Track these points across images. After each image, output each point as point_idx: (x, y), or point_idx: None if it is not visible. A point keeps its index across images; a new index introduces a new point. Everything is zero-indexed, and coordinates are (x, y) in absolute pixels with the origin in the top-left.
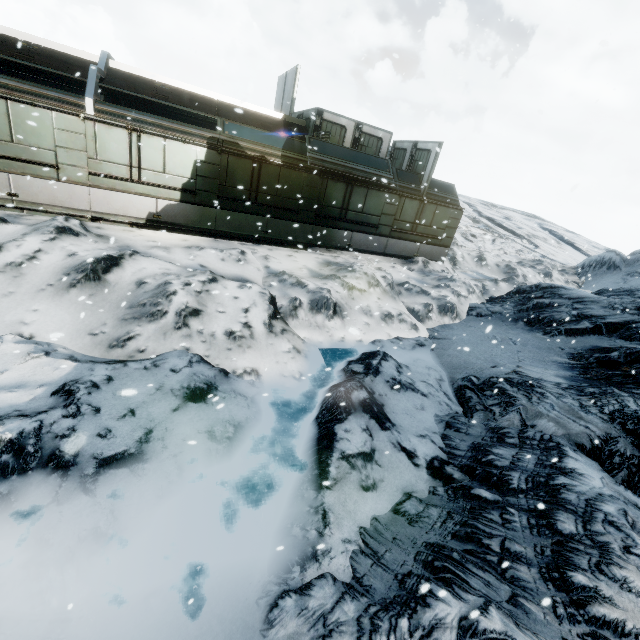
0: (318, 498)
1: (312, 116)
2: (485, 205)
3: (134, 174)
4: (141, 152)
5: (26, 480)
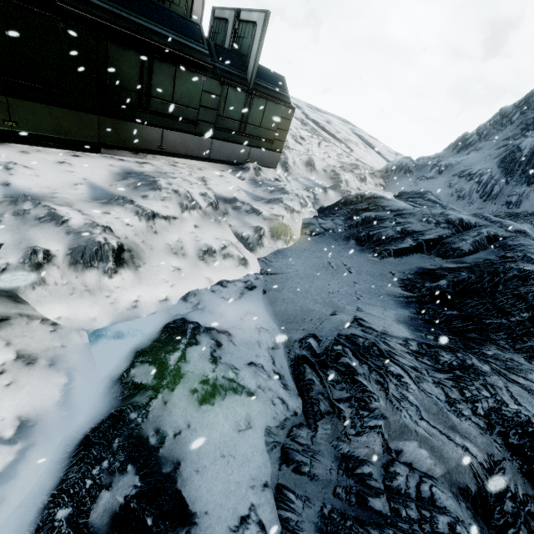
0: None
1: None
2: (311, 108)
3: None
4: None
5: None
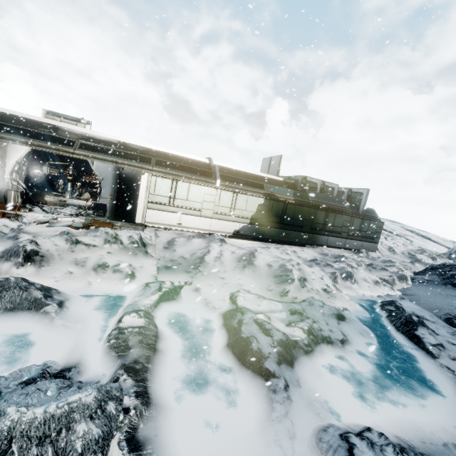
0: (436, 362)
1: (300, 179)
2: None
3: (232, 212)
4: (237, 201)
5: (322, 347)
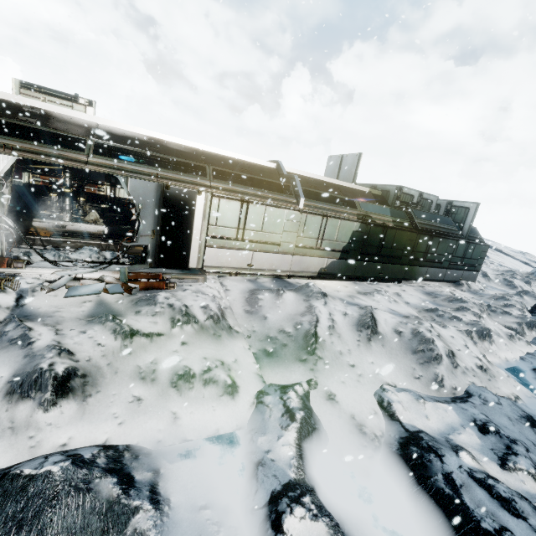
0: None
1: (392, 190)
2: None
3: (318, 244)
4: (326, 229)
5: None
